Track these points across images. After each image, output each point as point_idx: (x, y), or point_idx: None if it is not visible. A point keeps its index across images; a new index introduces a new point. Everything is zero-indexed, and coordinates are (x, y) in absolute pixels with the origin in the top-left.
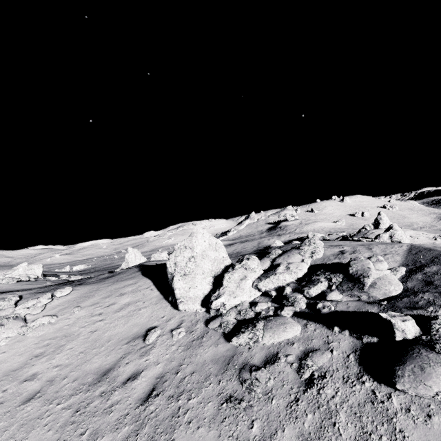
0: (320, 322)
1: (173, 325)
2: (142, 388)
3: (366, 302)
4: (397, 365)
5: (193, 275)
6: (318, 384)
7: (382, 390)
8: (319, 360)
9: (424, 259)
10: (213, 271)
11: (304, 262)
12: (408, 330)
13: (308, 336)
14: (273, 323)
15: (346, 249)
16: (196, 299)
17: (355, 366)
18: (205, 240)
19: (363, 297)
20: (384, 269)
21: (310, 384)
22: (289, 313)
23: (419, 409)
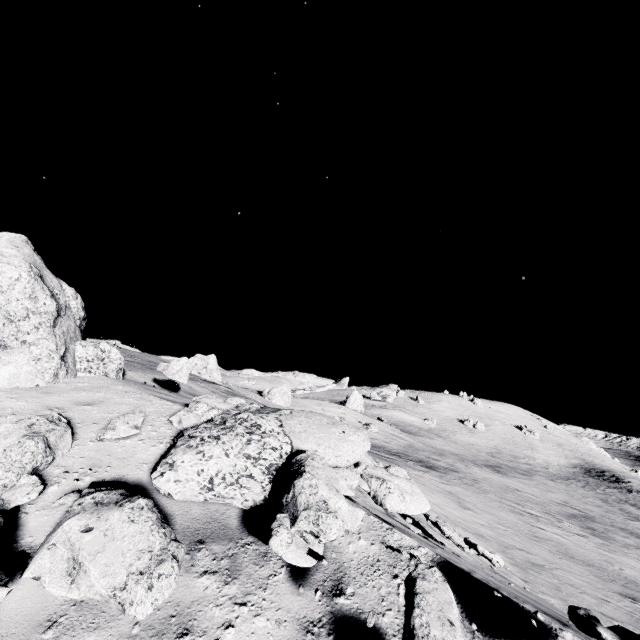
0: None
1: None
2: None
3: None
4: None
5: None
6: None
7: None
8: None
9: None
10: None
11: None
12: None
13: None
14: None
15: None
16: None
17: None
18: None
19: None
20: None
21: None
22: None
23: None
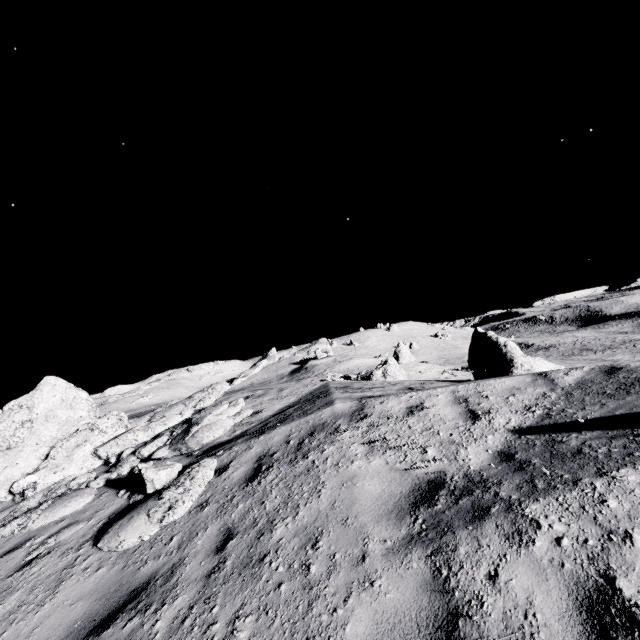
0: (119, 488)
1: None
2: None
3: (189, 455)
4: (117, 521)
5: (21, 447)
6: (32, 564)
7: (88, 553)
8: (65, 534)
9: (306, 398)
10: (56, 438)
11: (182, 413)
12: (157, 479)
13: (88, 508)
14: (63, 498)
15: (257, 392)
16: (6, 483)
17: (93, 533)
18: (56, 394)
19: (183, 449)
20: (230, 414)
21: (25, 566)
22: (99, 483)
23: (98, 564)
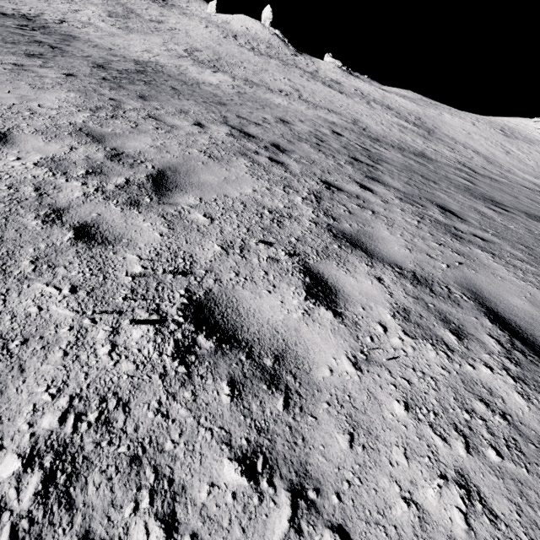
0: None
1: None
2: None
3: None
4: None
5: None
6: None
7: None
8: None
9: None
10: None
11: None
12: None
13: None
14: None
15: None
16: None
17: None
18: None
19: None
20: None
21: None
22: None
23: None
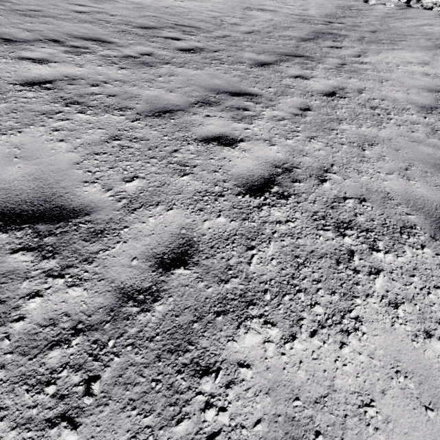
0: None
1: (383, 3)
2: (379, 13)
3: None
4: None
5: None
6: None
7: None
8: None
9: None
10: None
11: None
12: None
13: None
14: None
15: None
16: None
17: None
18: None
19: None
20: None
21: None
22: None
23: None
